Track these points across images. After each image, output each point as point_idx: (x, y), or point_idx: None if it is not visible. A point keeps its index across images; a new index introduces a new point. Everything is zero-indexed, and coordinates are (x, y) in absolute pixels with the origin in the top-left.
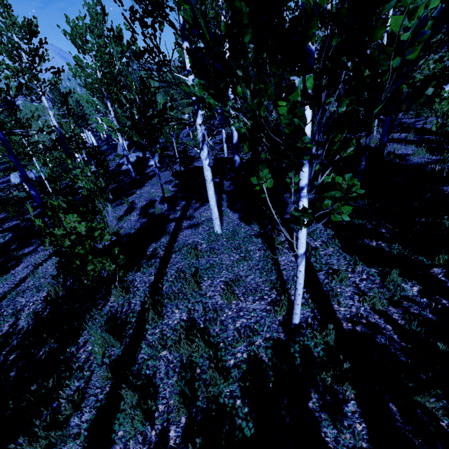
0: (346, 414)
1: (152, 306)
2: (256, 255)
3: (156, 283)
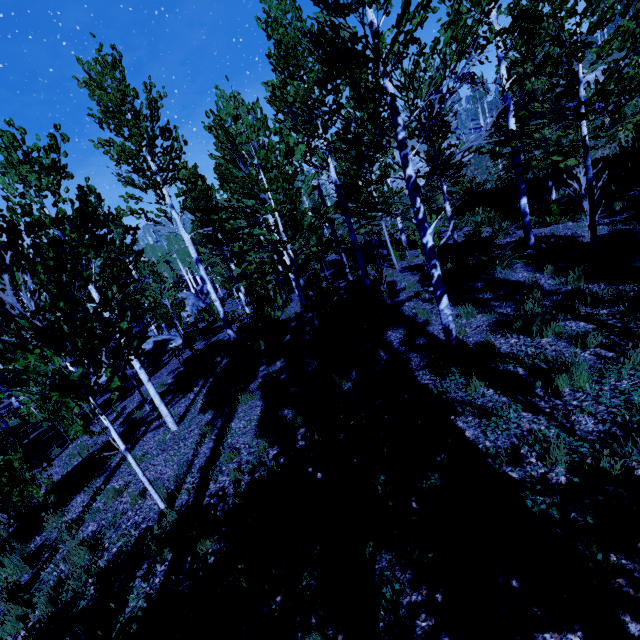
0: (156, 573)
1: (70, 524)
2: (188, 448)
3: (92, 500)
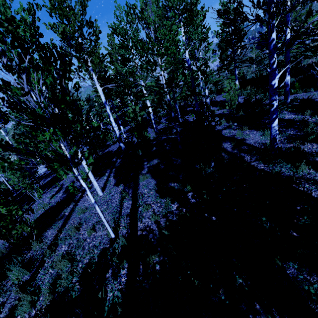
0: (120, 275)
1: (50, 246)
2: (114, 204)
3: (59, 233)
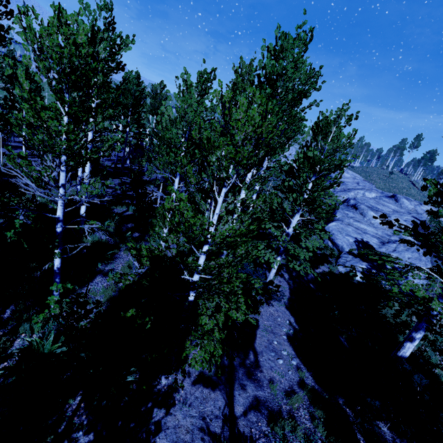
0: None
1: None
2: None
3: None
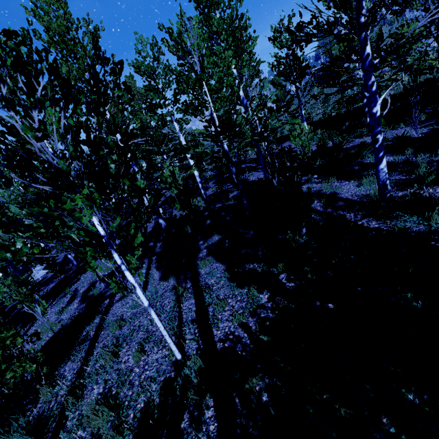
0: (205, 421)
1: (73, 391)
2: (167, 308)
3: (83, 366)
